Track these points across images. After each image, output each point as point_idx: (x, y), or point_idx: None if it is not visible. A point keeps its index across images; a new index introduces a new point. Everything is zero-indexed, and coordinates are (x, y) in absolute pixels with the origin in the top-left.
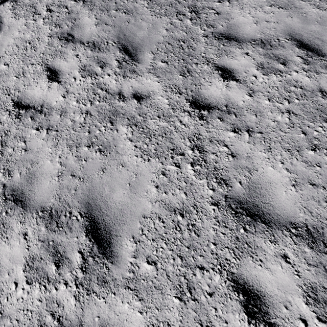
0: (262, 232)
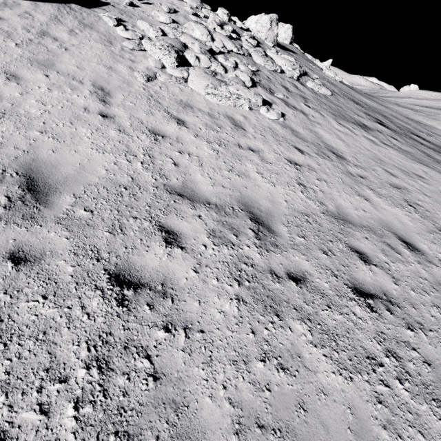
0: None
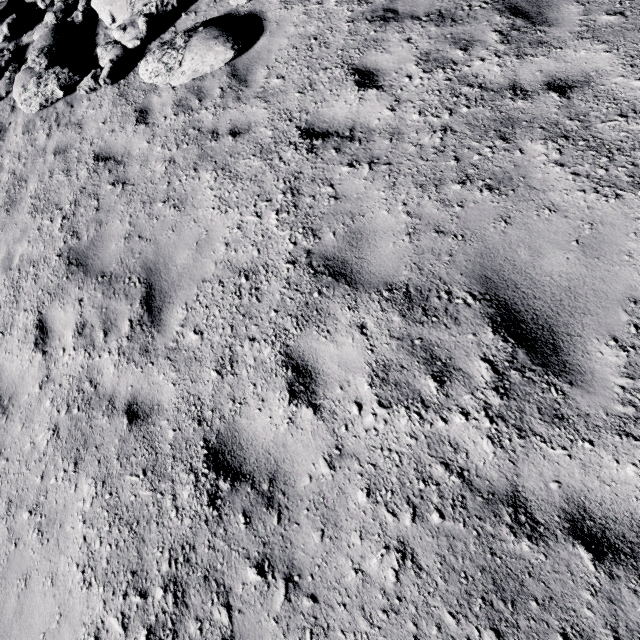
0: None
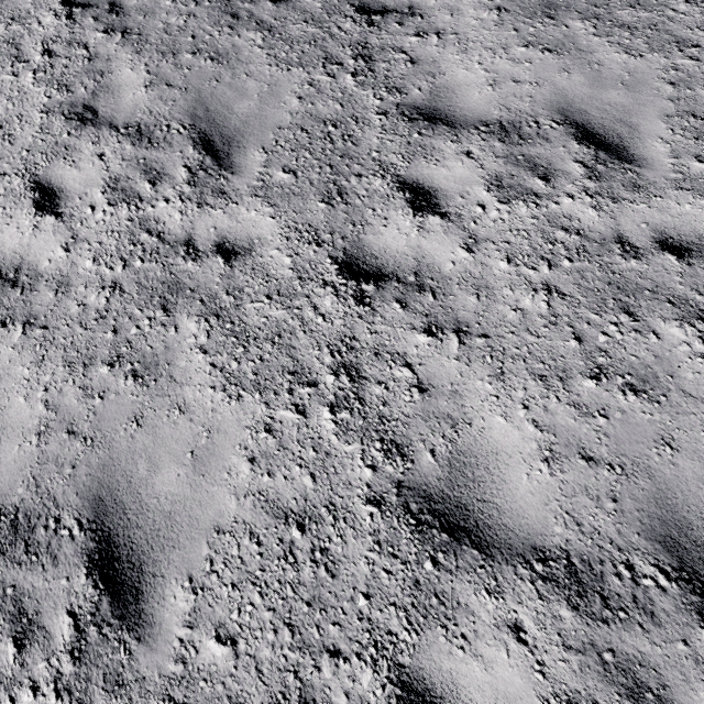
0: (471, 569)
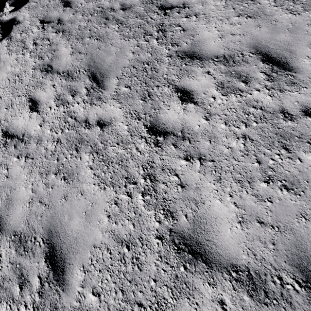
0: (202, 272)
